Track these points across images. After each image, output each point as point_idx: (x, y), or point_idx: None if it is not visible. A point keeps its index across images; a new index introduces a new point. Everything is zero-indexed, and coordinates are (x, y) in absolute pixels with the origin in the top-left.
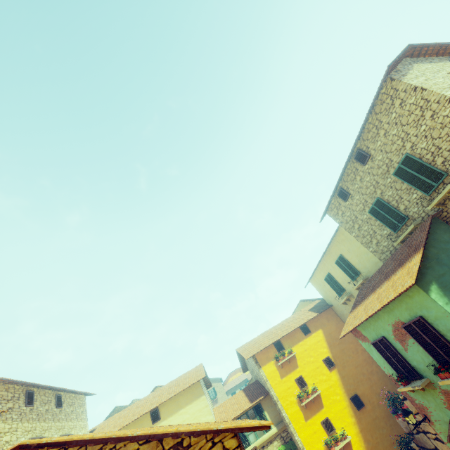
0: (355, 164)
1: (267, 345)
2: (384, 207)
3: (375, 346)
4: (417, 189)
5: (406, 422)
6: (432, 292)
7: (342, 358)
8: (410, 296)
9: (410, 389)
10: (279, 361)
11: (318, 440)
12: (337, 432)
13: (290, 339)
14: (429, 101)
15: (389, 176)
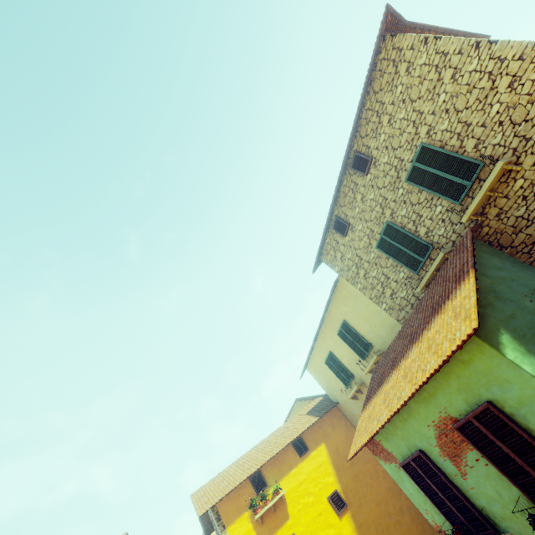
0: (353, 177)
1: (238, 483)
2: (398, 235)
3: (407, 471)
4: (442, 196)
5: None
6: (505, 347)
7: (357, 491)
8: (464, 361)
9: None
10: (257, 512)
11: None
12: None
13: (277, 467)
14: (447, 54)
15: (401, 185)
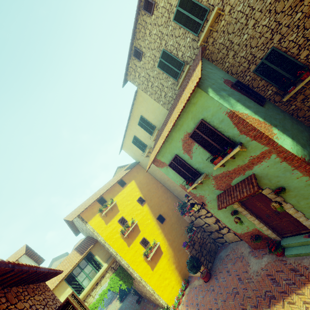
0: (144, 17)
1: (91, 203)
2: (168, 58)
3: (170, 167)
4: (190, 31)
5: (189, 216)
6: (209, 92)
7: (149, 195)
8: (194, 103)
9: (195, 185)
10: (103, 212)
11: (139, 255)
12: (151, 243)
13: (111, 193)
14: None
15: (170, 24)
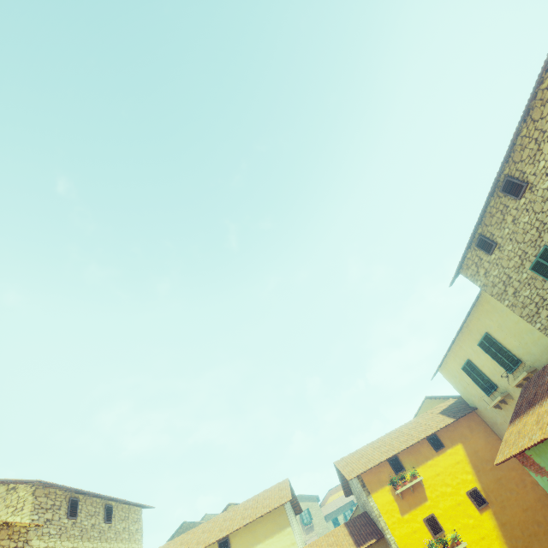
0: (502, 199)
1: (378, 462)
2: None
3: None
4: None
5: None
6: None
7: (499, 493)
8: None
9: None
10: (397, 488)
11: None
12: None
13: (413, 456)
14: None
15: None
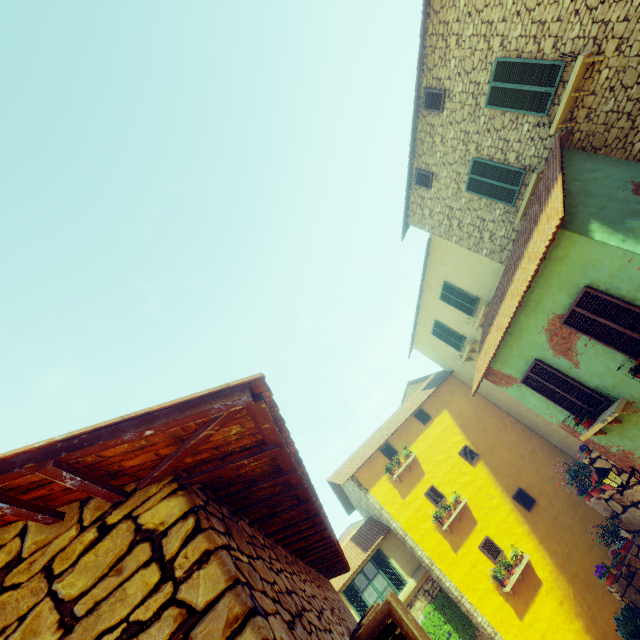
0: (428, 119)
1: (370, 454)
2: (487, 170)
3: (527, 385)
4: (526, 113)
5: (603, 499)
6: (594, 232)
7: (487, 443)
8: (561, 258)
9: (599, 427)
10: (394, 473)
11: (482, 576)
12: (507, 554)
13: (404, 437)
14: None
15: (482, 113)
